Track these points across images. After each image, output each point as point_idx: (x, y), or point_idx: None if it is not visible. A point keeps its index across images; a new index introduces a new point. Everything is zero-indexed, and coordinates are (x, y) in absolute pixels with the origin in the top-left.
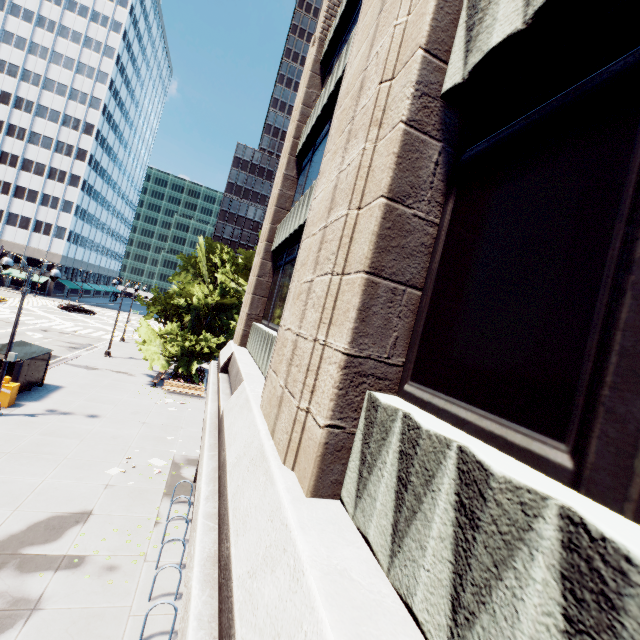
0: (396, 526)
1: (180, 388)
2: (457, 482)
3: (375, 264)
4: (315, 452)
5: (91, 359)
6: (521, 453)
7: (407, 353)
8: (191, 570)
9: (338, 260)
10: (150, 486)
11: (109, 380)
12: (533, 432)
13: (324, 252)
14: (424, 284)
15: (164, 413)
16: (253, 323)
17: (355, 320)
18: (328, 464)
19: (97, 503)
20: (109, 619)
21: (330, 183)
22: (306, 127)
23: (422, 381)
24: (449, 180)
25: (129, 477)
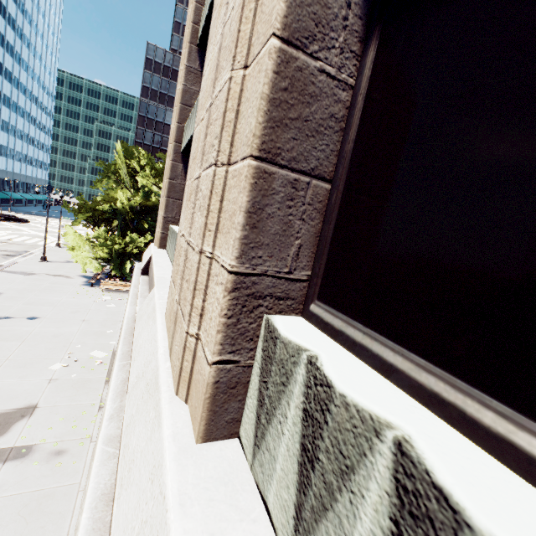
0: (300, 511)
1: (117, 286)
2: (394, 501)
3: (267, 145)
4: (203, 393)
5: (27, 265)
6: (493, 442)
7: (313, 264)
8: (81, 514)
9: (222, 145)
10: (92, 376)
11: (47, 284)
12: (520, 415)
13: (209, 138)
14: (334, 174)
15: (103, 310)
16: (170, 226)
17: (243, 227)
18: (221, 404)
19: (42, 397)
20: (59, 497)
21: (216, 47)
22: (205, 8)
23: (332, 302)
24: (369, 17)
25: (72, 370)
